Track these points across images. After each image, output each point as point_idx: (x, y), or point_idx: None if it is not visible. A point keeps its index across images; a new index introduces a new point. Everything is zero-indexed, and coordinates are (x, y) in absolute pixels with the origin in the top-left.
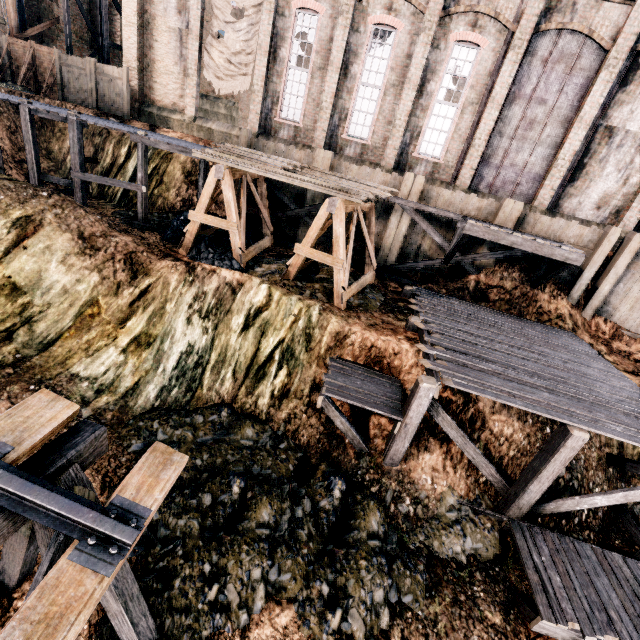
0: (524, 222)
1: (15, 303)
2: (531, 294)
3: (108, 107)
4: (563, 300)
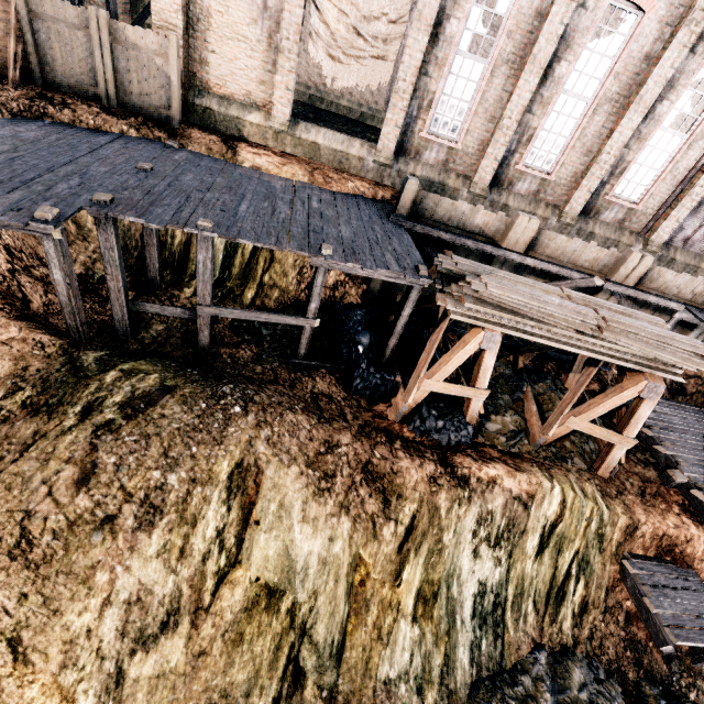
0: None
1: (279, 613)
2: None
3: (139, 105)
4: None
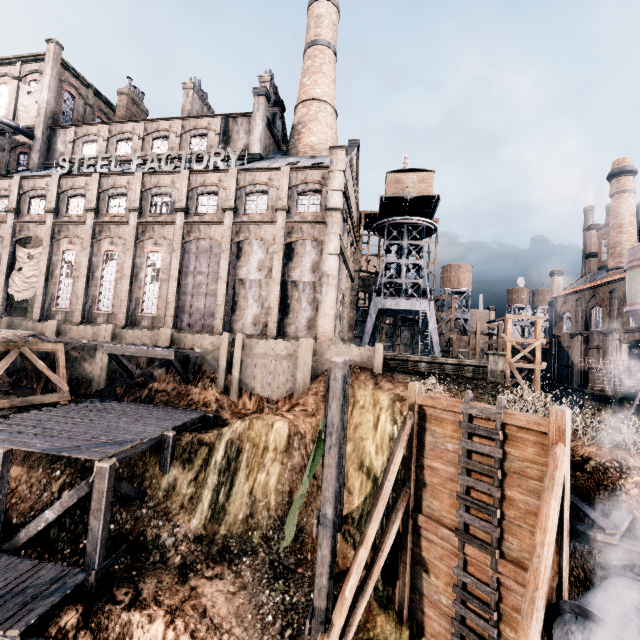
0: (179, 341)
1: None
2: (185, 389)
3: None
4: (213, 389)
